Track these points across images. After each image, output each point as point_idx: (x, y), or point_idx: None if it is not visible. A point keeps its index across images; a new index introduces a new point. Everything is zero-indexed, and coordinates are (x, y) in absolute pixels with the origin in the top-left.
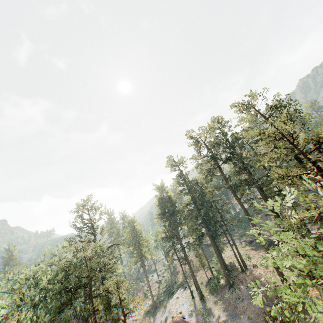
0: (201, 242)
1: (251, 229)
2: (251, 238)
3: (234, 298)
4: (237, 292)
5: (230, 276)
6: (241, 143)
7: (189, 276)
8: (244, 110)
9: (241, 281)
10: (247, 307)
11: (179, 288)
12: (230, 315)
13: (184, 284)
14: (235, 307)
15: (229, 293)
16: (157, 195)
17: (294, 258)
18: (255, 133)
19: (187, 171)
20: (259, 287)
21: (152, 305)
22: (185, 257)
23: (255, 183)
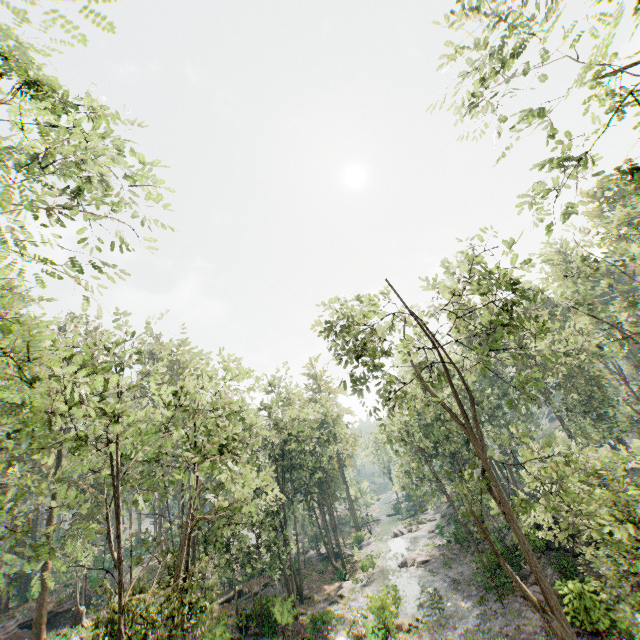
0: None
1: None
2: None
3: None
4: None
5: None
6: None
7: None
8: None
9: None
10: None
11: None
12: None
13: None
14: None
15: None
16: None
17: None
18: None
19: None
20: None
21: None
22: None
23: None
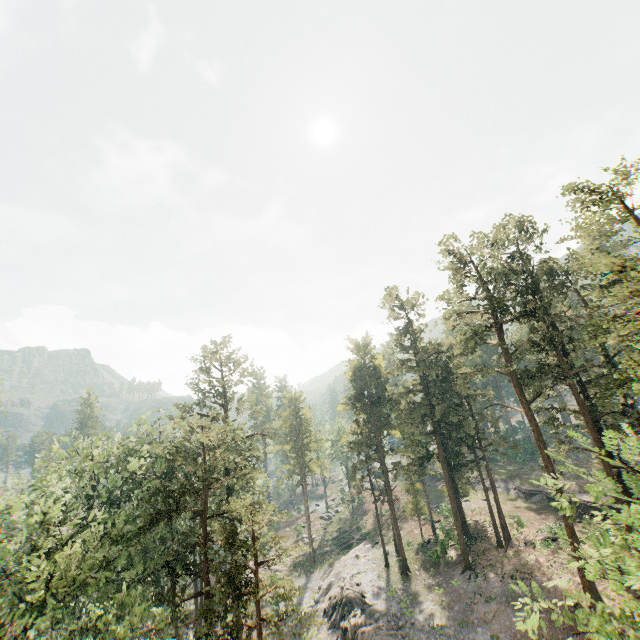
0: (424, 469)
1: (535, 469)
2: (533, 486)
3: (471, 592)
4: (480, 583)
5: (470, 548)
6: (561, 283)
7: (387, 524)
8: (586, 210)
9: (492, 565)
10: (494, 615)
11: (363, 541)
12: (455, 620)
13: (374, 536)
14: (469, 608)
15: (463, 579)
16: (352, 360)
17: (625, 551)
18: (610, 265)
19: (424, 324)
20: (540, 597)
21: (307, 555)
22: (386, 488)
23: (573, 377)
